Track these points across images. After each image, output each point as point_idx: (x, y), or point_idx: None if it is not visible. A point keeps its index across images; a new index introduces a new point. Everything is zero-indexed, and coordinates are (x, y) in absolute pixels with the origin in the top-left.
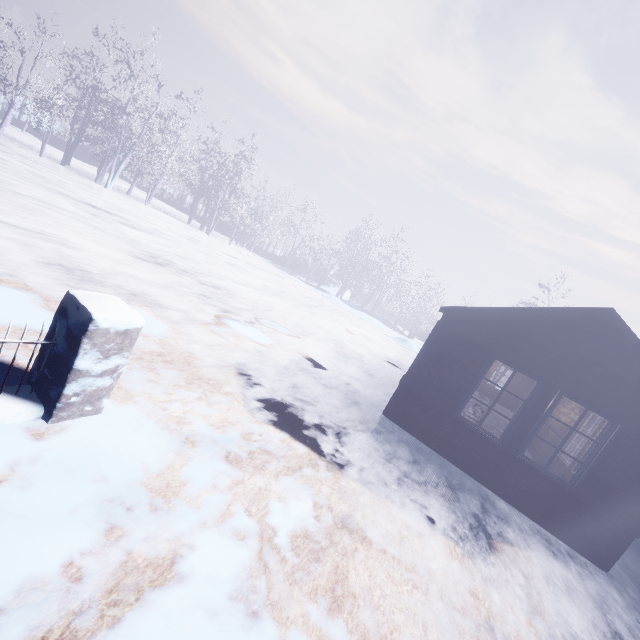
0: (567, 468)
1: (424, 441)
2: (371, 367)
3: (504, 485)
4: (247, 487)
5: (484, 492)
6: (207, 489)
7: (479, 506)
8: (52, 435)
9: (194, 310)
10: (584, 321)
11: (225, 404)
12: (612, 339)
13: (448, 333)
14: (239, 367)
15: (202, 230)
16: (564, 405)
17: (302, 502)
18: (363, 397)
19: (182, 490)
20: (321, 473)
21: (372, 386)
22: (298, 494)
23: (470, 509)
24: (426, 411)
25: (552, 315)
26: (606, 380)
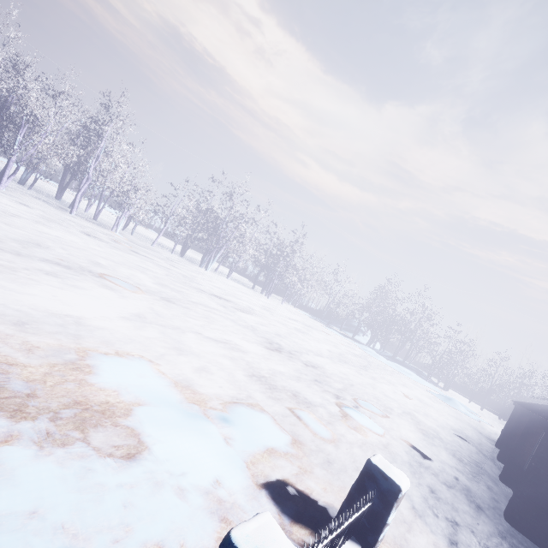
0: None
1: None
2: (451, 446)
3: None
4: None
5: None
6: None
7: None
8: None
9: (324, 401)
10: None
11: (414, 523)
12: None
13: None
14: None
15: (262, 293)
16: None
17: None
18: (476, 496)
19: None
20: None
21: (471, 477)
22: None
23: None
24: None
25: None
26: None
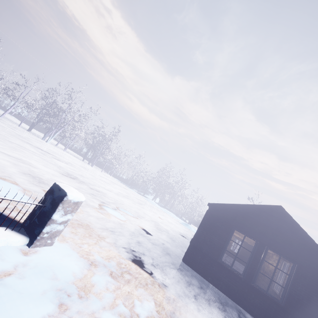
0: (278, 295)
1: (204, 277)
2: (173, 236)
3: (248, 303)
4: (122, 291)
5: (238, 308)
6: (104, 289)
7: (237, 316)
8: (31, 254)
9: (89, 200)
10: (270, 211)
11: (107, 247)
12: (284, 220)
13: (212, 216)
14: (112, 230)
15: (89, 164)
16: (270, 259)
17: (150, 302)
18: (171, 251)
19: (92, 289)
20: (157, 288)
21: (175, 246)
22: (147, 297)
23: (233, 317)
24: (204, 258)
25: (257, 208)
26: (285, 240)
